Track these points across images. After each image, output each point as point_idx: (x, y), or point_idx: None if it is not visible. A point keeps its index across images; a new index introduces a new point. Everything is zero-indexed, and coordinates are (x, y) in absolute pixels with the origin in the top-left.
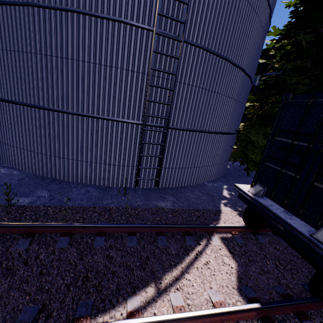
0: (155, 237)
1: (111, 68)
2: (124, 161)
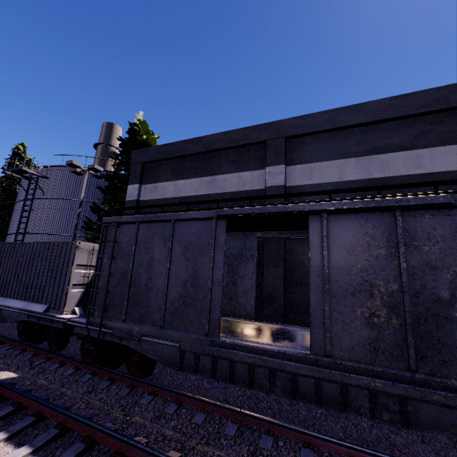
0: None
1: None
2: None
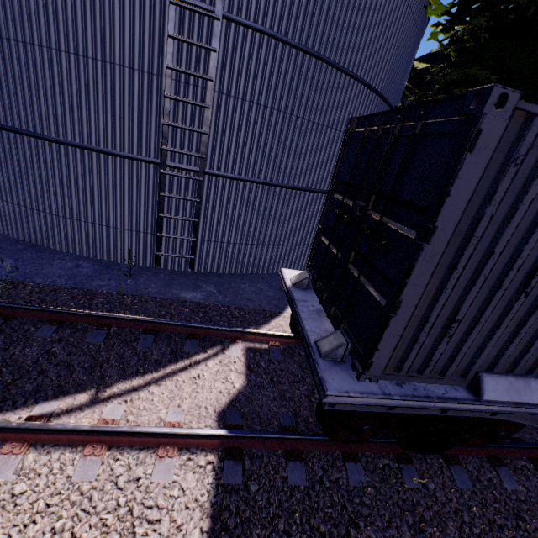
0: (138, 336)
1: (104, 64)
2: (138, 224)
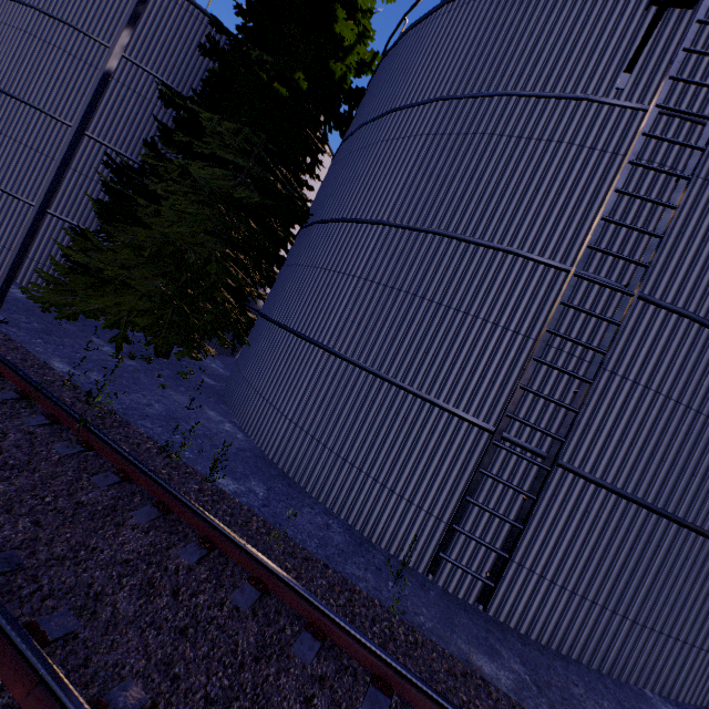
0: None
1: (465, 315)
2: (424, 496)
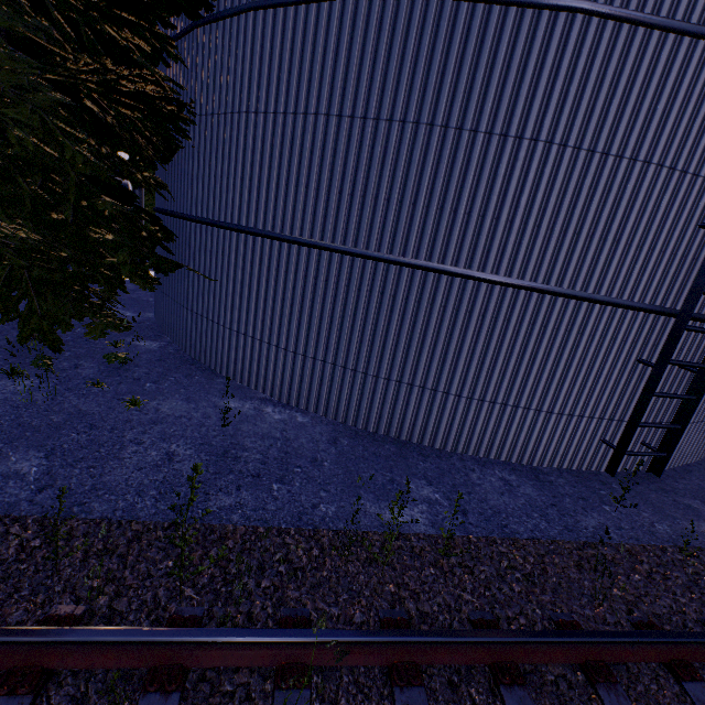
0: None
1: (631, 163)
2: (585, 404)
